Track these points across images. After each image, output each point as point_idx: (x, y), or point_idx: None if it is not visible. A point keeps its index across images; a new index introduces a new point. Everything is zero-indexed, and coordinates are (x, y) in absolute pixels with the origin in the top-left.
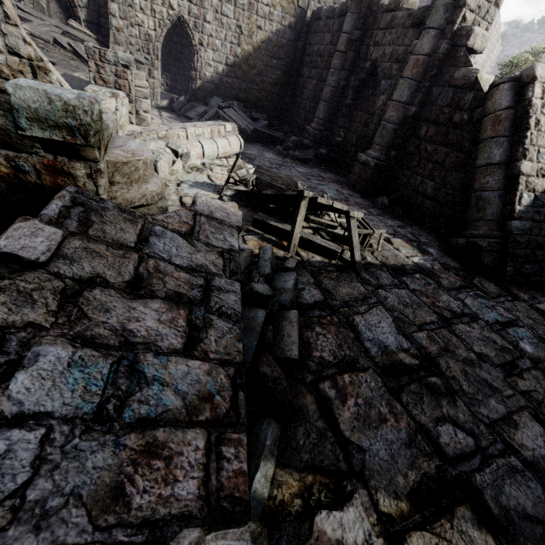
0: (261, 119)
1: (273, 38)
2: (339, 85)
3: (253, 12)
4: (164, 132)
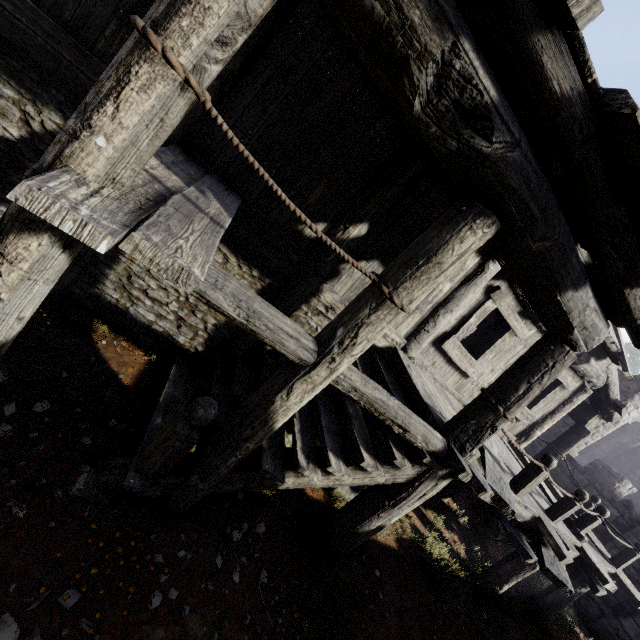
0: None
1: None
2: None
3: None
4: None
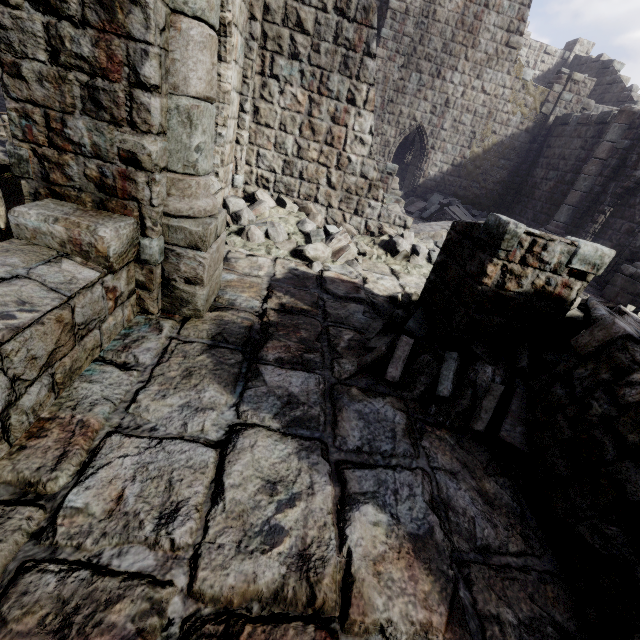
0: (479, 216)
1: (506, 141)
2: (592, 190)
3: (490, 119)
4: (433, 232)
